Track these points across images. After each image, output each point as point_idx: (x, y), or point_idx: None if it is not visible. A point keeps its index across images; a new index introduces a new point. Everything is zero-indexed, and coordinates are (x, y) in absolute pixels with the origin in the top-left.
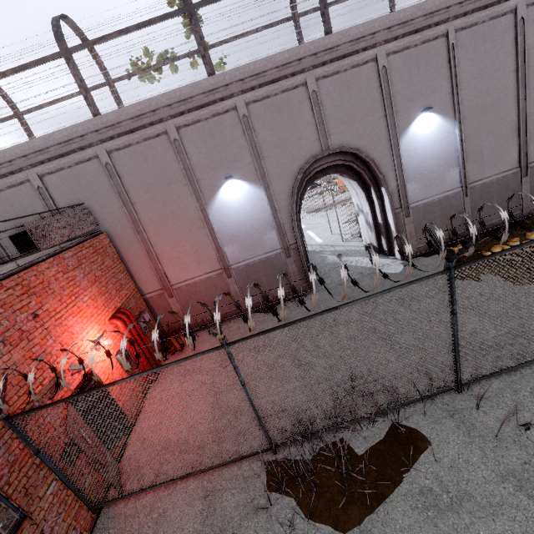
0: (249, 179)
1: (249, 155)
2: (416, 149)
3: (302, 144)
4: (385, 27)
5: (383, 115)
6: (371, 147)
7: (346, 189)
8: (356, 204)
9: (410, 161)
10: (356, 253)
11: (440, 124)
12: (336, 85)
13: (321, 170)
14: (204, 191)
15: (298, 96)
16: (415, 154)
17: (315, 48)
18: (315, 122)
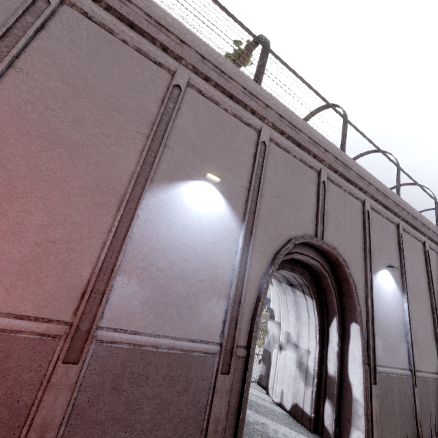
0: (231, 202)
1: (247, 179)
2: (381, 300)
3: (300, 216)
4: (376, 187)
5: (362, 247)
6: (352, 269)
7: (264, 309)
8: (286, 331)
9: (377, 309)
10: (271, 412)
11: (395, 289)
12: (337, 194)
13: (290, 262)
14: (164, 164)
15: (310, 174)
16: (380, 304)
17: (338, 155)
18: (317, 206)
